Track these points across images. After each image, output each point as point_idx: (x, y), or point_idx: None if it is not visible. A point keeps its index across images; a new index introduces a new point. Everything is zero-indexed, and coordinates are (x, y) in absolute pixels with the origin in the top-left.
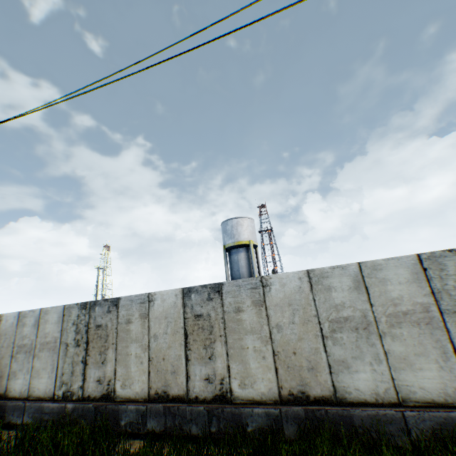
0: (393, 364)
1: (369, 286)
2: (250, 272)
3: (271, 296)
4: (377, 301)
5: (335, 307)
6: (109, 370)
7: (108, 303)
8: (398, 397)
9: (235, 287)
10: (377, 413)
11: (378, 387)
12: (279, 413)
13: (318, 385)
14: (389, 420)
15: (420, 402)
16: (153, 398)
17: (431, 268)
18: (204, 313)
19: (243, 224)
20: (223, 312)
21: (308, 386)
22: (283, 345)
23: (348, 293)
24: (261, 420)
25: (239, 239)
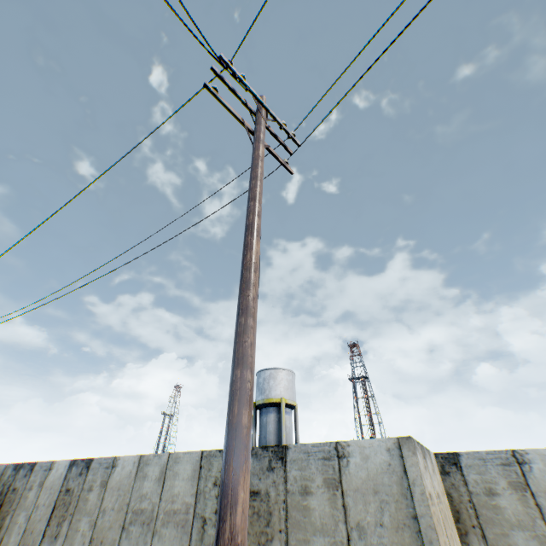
0: None
1: (166, 478)
2: (279, 441)
3: (113, 477)
4: (166, 494)
5: (142, 496)
6: (0, 537)
7: (30, 466)
8: None
9: (99, 464)
10: None
11: None
12: None
13: None
14: None
15: None
16: None
17: (205, 466)
18: (73, 487)
19: (276, 377)
20: (82, 488)
21: None
22: (99, 531)
23: (153, 483)
24: None
25: (269, 395)
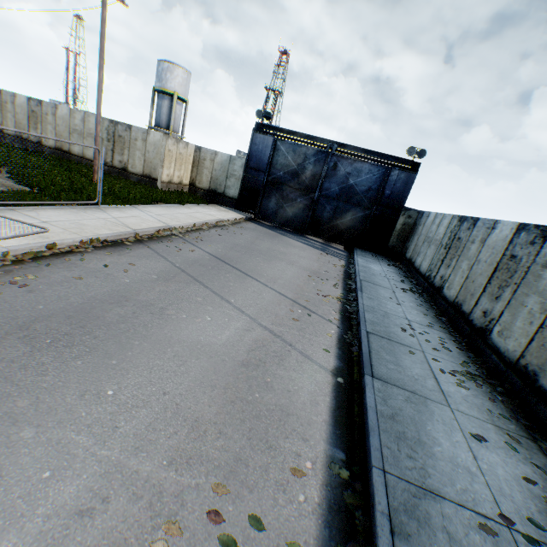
0: (85, 147)
1: (86, 122)
2: (169, 121)
3: (58, 114)
4: (87, 128)
5: (76, 125)
6: (1, 121)
7: None
8: (84, 156)
9: (48, 105)
10: (78, 158)
11: (80, 152)
12: (55, 152)
13: (66, 147)
14: (80, 161)
15: (88, 159)
16: (18, 137)
17: (102, 123)
18: (36, 111)
19: (173, 73)
20: (43, 113)
21: (64, 147)
22: (59, 132)
23: (80, 122)
24: (50, 152)
25: (165, 86)
